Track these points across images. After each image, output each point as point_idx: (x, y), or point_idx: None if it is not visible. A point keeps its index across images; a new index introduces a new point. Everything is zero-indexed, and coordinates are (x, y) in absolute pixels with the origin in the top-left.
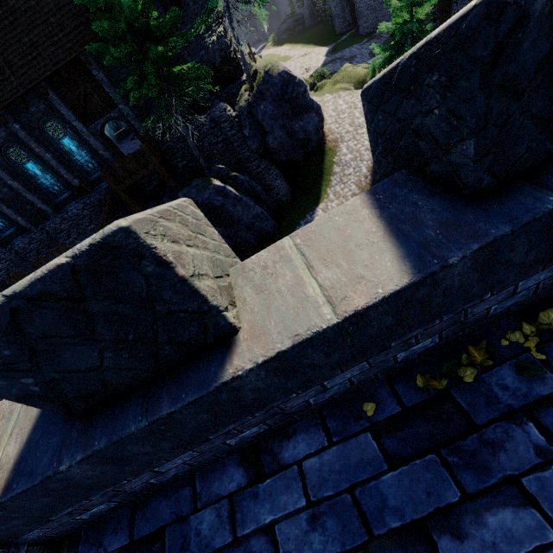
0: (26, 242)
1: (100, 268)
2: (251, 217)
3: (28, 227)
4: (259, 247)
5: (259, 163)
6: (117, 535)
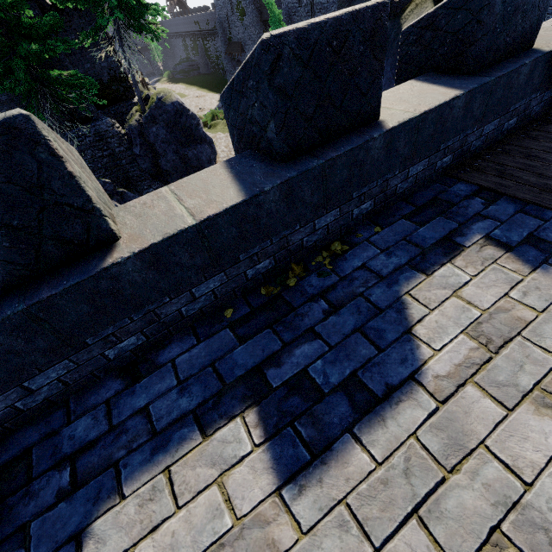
0: None
1: None
2: None
3: None
4: None
5: (151, 183)
6: None
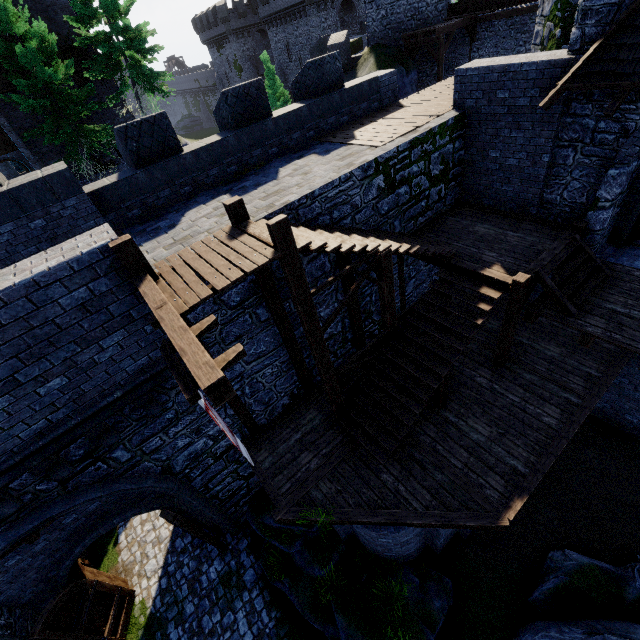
0: None
1: (159, 118)
2: None
3: None
4: None
5: None
6: (142, 222)
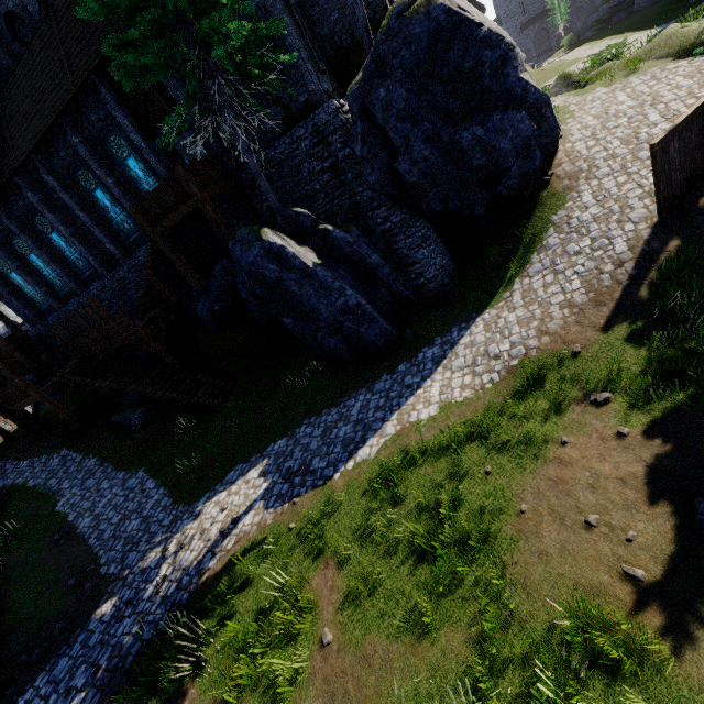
0: (99, 288)
1: None
2: (336, 310)
3: (101, 271)
4: (350, 367)
5: (389, 213)
6: None
